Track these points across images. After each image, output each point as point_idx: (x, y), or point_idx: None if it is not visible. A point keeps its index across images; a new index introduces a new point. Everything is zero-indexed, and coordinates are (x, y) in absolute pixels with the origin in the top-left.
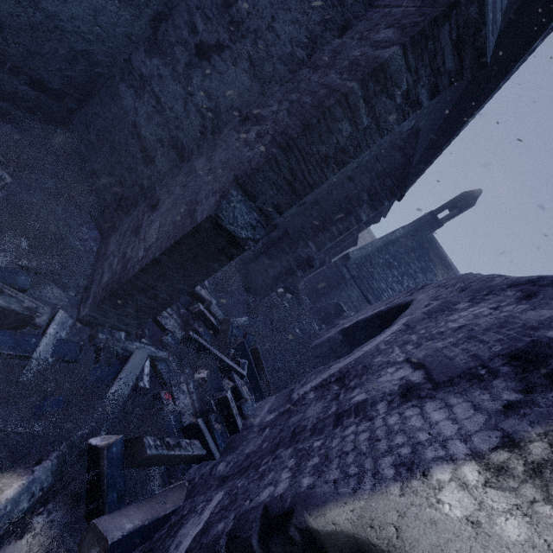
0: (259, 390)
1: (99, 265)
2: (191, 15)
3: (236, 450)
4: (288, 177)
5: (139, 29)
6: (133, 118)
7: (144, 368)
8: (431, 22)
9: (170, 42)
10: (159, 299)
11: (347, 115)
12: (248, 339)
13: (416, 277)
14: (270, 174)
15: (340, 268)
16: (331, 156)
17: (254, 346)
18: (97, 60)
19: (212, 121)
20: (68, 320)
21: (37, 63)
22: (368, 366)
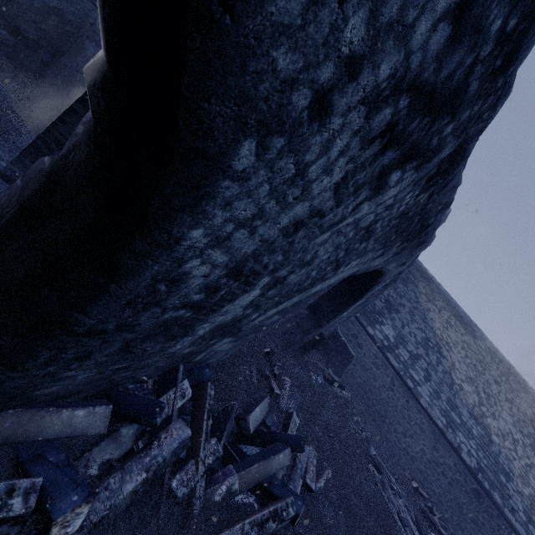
0: None
1: None
2: None
3: None
4: None
5: None
6: None
7: None
8: None
9: None
10: None
11: None
12: None
13: (397, 287)
14: None
15: None
16: None
17: None
18: (67, 19)
19: None
20: None
21: (16, 12)
22: None
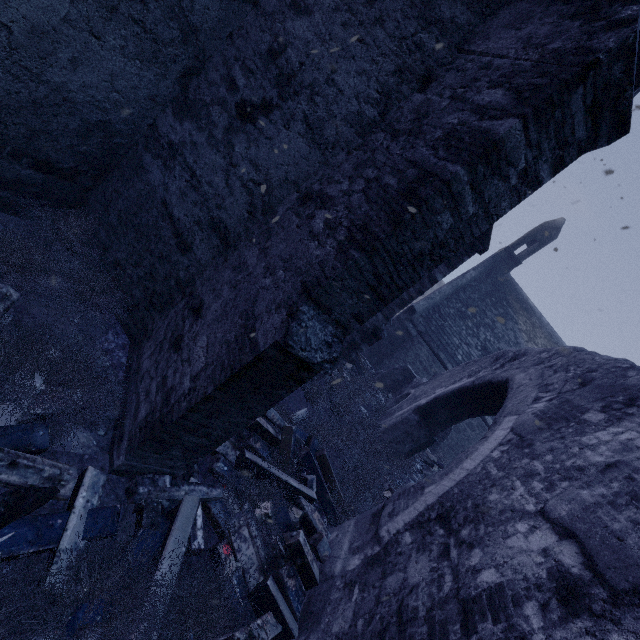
0: (331, 509)
1: (132, 388)
2: (228, 67)
3: (319, 622)
4: (372, 282)
5: (165, 89)
6: (163, 196)
7: (196, 520)
8: (561, 87)
9: (204, 102)
10: (212, 436)
11: (449, 205)
12: (313, 444)
13: (494, 327)
14: (349, 281)
15: (404, 323)
16: (426, 253)
17: (320, 451)
18: (115, 129)
19: (262, 198)
20: (100, 478)
21: (43, 142)
22: (483, 508)
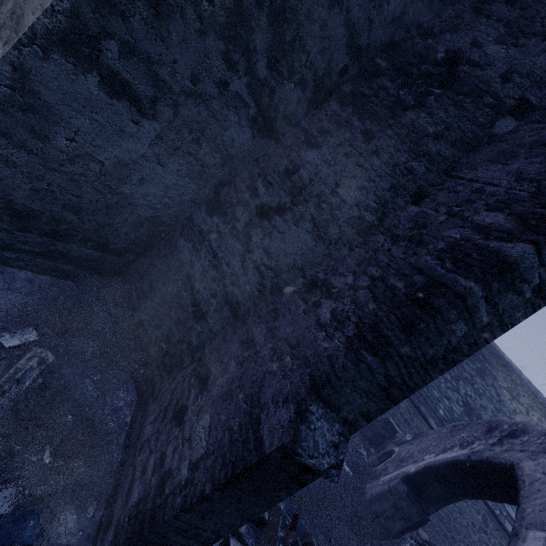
0: None
1: (130, 457)
2: (253, 180)
3: None
4: (382, 383)
5: (203, 194)
6: (188, 271)
7: None
8: None
9: (231, 203)
10: (201, 537)
11: (463, 315)
12: (300, 526)
13: (474, 382)
14: (360, 382)
15: None
16: (439, 357)
17: (307, 536)
18: (161, 221)
19: (271, 279)
20: None
21: (106, 231)
22: None
